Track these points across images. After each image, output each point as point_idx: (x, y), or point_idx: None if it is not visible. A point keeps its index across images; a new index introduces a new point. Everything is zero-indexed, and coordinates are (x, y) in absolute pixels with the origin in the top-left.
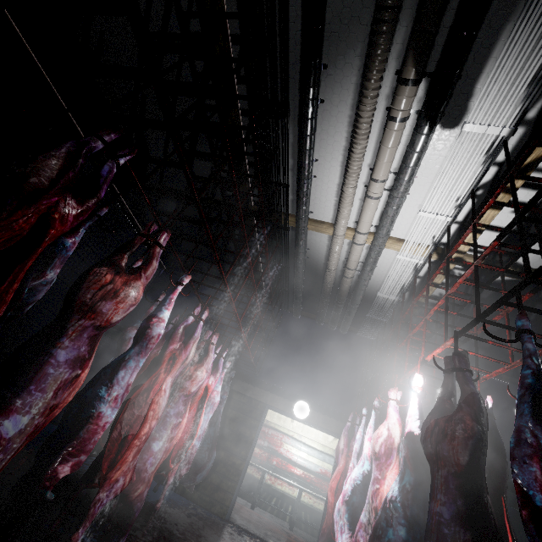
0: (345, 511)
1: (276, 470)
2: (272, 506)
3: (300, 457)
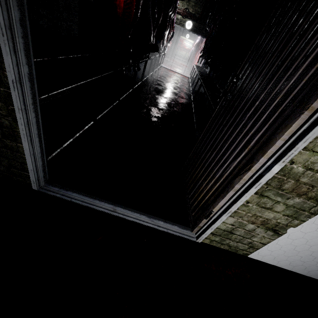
0: (190, 53)
1: (181, 48)
2: (180, 56)
3: (187, 45)
